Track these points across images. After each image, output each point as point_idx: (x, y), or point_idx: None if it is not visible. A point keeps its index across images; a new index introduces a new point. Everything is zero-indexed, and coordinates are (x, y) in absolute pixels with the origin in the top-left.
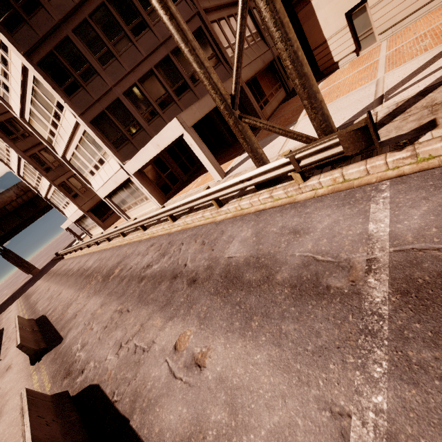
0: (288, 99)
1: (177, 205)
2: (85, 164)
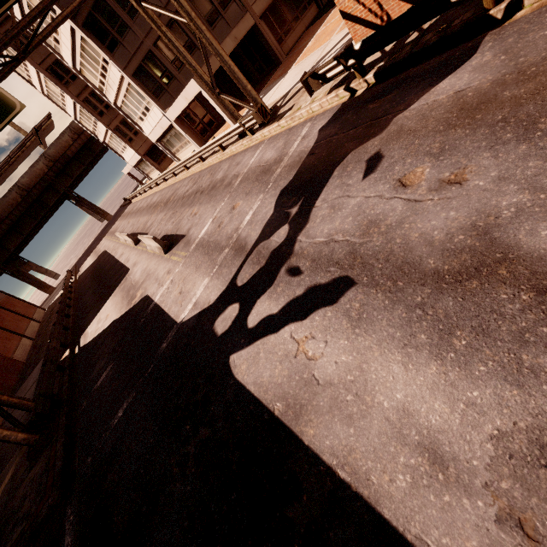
0: (313, 22)
1: (200, 150)
2: (134, 111)
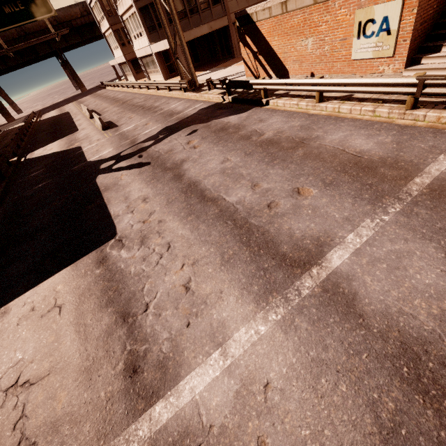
0: None
1: (157, 83)
2: (132, 29)
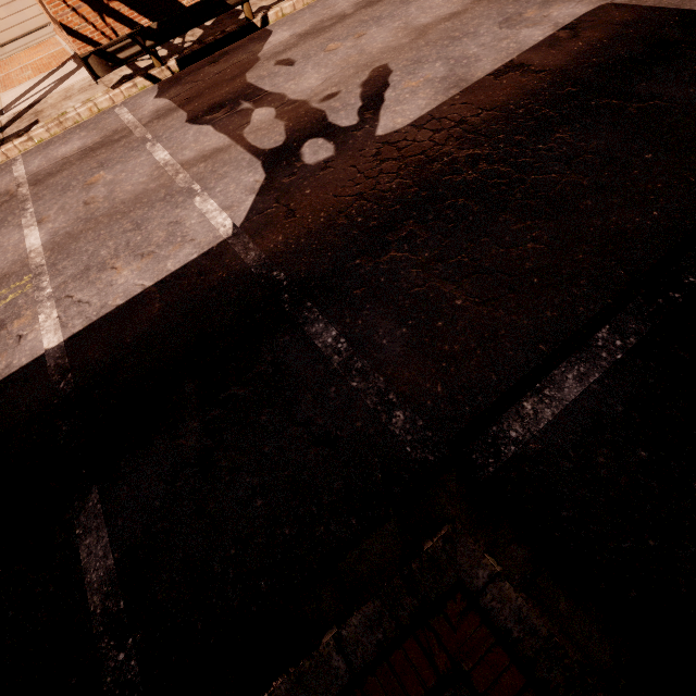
0: None
1: None
2: None
